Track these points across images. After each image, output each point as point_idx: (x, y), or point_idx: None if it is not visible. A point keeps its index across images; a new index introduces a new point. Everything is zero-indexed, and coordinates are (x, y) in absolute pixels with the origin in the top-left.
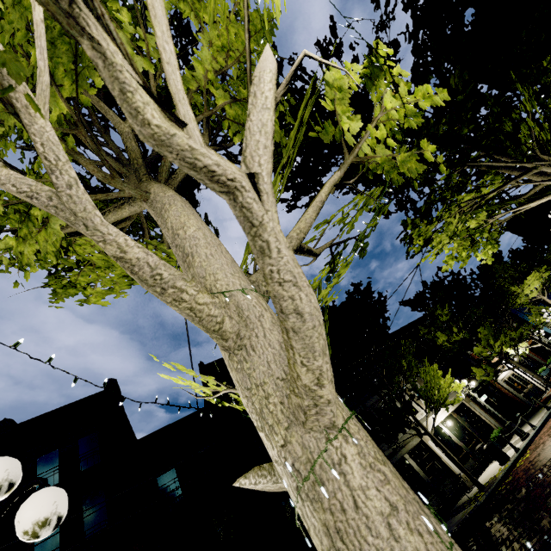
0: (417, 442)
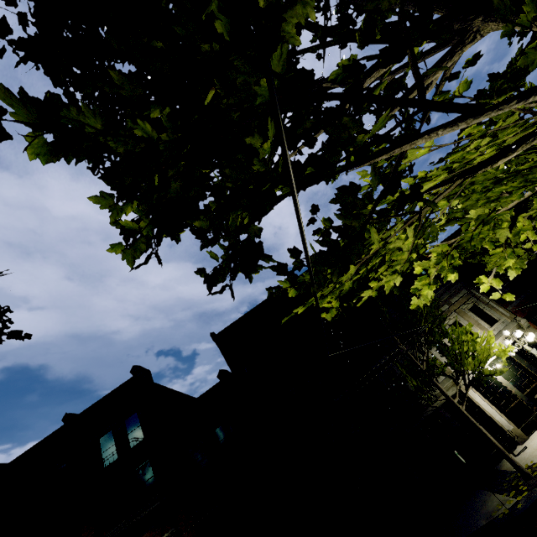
0: (455, 391)
